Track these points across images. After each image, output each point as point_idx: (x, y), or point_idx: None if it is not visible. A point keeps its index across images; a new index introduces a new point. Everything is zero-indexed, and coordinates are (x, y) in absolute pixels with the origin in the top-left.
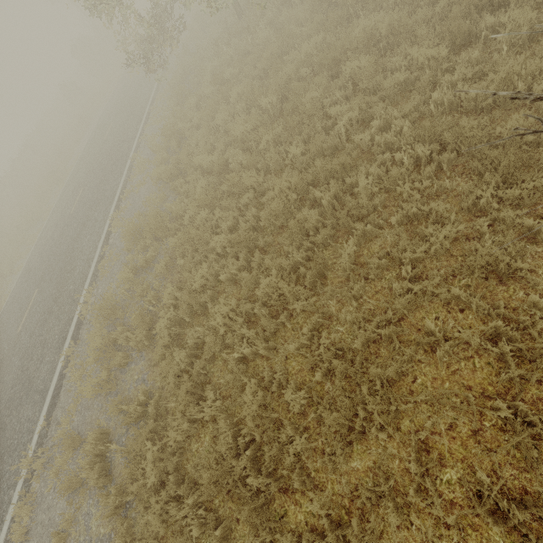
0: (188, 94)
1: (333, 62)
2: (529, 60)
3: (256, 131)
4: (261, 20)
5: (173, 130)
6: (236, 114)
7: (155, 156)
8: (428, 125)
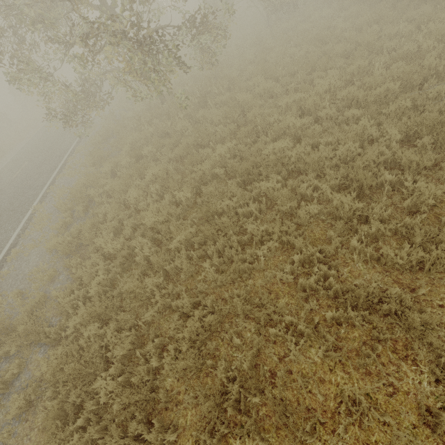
0: (106, 157)
1: (246, 171)
2: (444, 234)
3: (168, 223)
4: (180, 112)
5: (82, 194)
6: (149, 194)
7: (59, 214)
8: (364, 294)
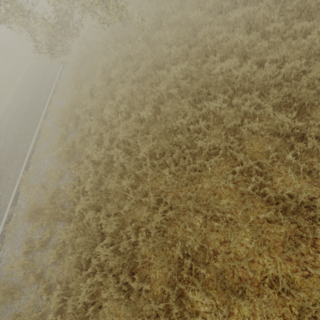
0: (85, 80)
1: (197, 91)
2: None
3: (135, 137)
4: (139, 35)
5: (71, 113)
6: (119, 112)
7: (58, 128)
8: (295, 204)
